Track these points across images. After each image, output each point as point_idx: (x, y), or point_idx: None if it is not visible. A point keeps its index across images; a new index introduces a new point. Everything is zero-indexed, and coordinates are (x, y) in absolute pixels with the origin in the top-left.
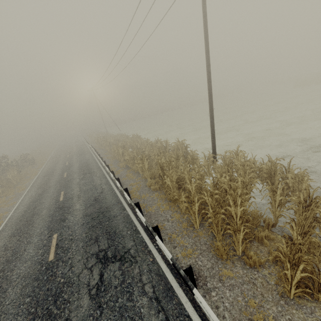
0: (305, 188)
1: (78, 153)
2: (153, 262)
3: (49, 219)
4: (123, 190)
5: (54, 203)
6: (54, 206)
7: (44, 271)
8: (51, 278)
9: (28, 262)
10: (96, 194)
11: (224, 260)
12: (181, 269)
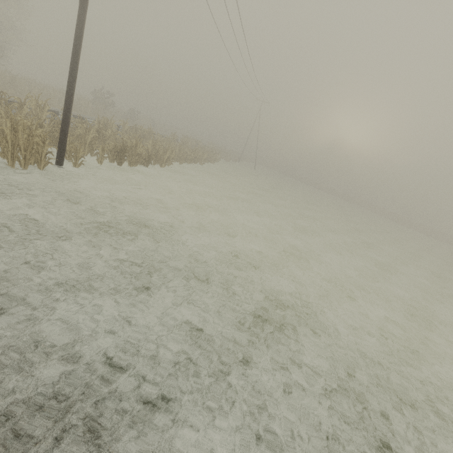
0: None
1: None
2: None
3: None
4: None
5: None
6: None
7: None
8: None
9: None
10: None
11: None
12: None
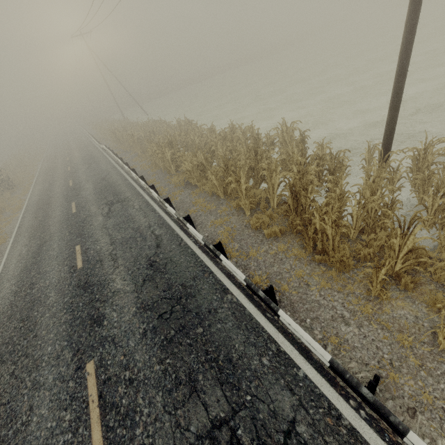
0: None
1: (85, 161)
2: None
3: (67, 317)
4: (217, 251)
5: (68, 274)
6: (70, 282)
7: None
8: None
9: None
10: (147, 252)
11: None
12: None
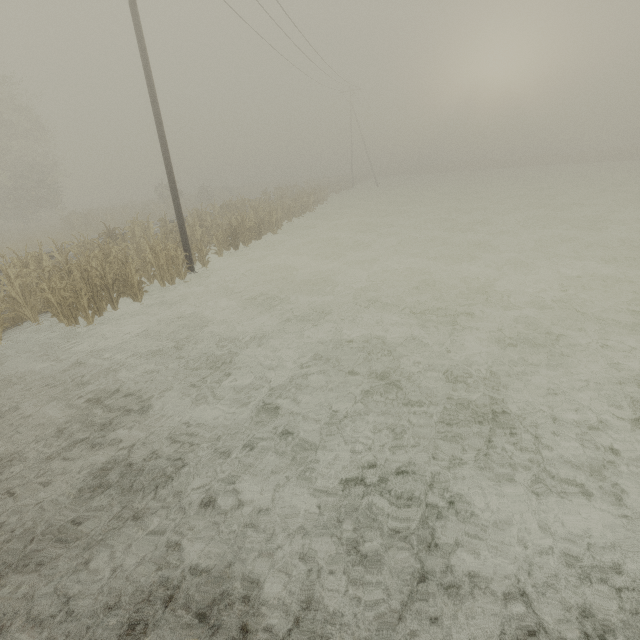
0: (53, 303)
1: None
2: None
3: None
4: None
5: None
6: None
7: None
8: None
9: None
10: None
11: None
12: None
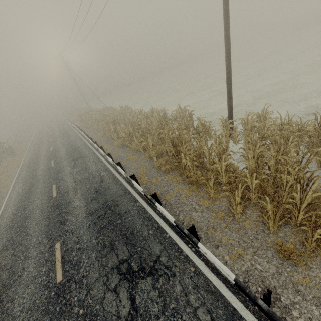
0: None
1: (61, 135)
2: (197, 273)
3: (46, 223)
4: (131, 178)
5: (47, 201)
6: (48, 204)
7: (54, 299)
8: (65, 309)
9: (30, 287)
10: (95, 185)
11: (291, 260)
12: (258, 298)
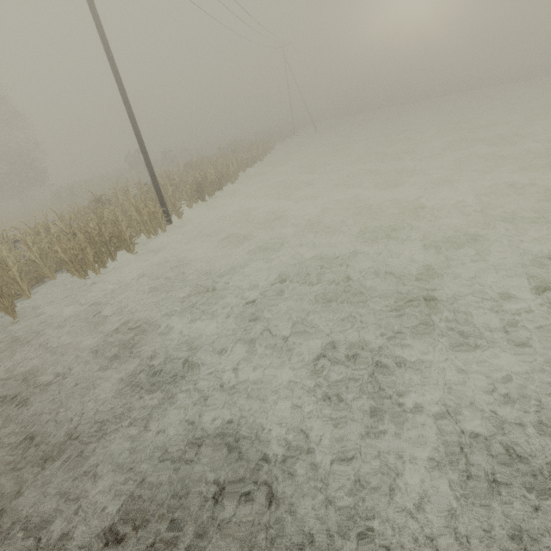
0: (66, 261)
1: None
2: None
3: None
4: None
5: None
6: None
7: None
8: None
9: None
10: None
11: None
12: None
